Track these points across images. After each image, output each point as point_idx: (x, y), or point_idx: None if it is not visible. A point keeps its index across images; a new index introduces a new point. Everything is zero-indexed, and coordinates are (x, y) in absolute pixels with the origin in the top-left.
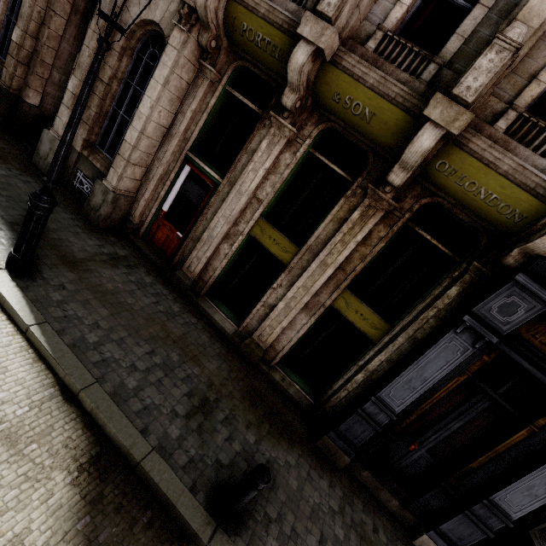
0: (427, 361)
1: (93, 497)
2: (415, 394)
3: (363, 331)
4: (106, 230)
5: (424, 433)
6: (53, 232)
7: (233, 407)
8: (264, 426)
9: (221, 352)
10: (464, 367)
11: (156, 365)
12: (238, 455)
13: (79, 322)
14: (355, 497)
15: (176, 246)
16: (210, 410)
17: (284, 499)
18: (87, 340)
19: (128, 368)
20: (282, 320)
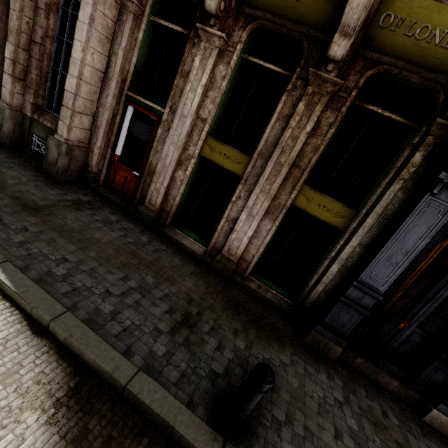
0: (406, 232)
1: (75, 434)
2: (399, 269)
3: (329, 222)
4: (67, 182)
5: (411, 309)
6: (13, 186)
7: (216, 317)
8: (251, 331)
9: (195, 271)
10: (446, 230)
11: (131, 289)
12: (231, 362)
13: (45, 258)
14: (355, 385)
15: (135, 185)
16: (194, 323)
17: (288, 399)
18: (54, 274)
19: (102, 295)
20: (247, 229)
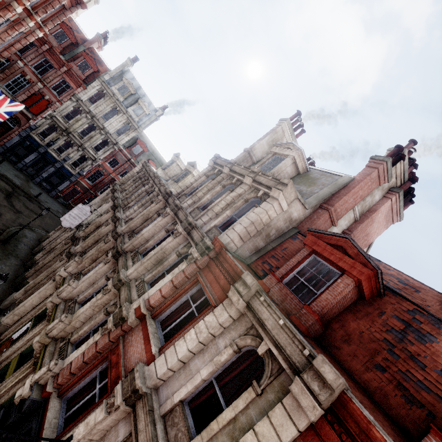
0: None
1: None
2: None
3: None
4: None
5: None
6: None
7: None
8: None
9: None
10: None
11: None
12: None
13: None
14: None
15: None
16: None
17: None
18: None
19: None
20: None
